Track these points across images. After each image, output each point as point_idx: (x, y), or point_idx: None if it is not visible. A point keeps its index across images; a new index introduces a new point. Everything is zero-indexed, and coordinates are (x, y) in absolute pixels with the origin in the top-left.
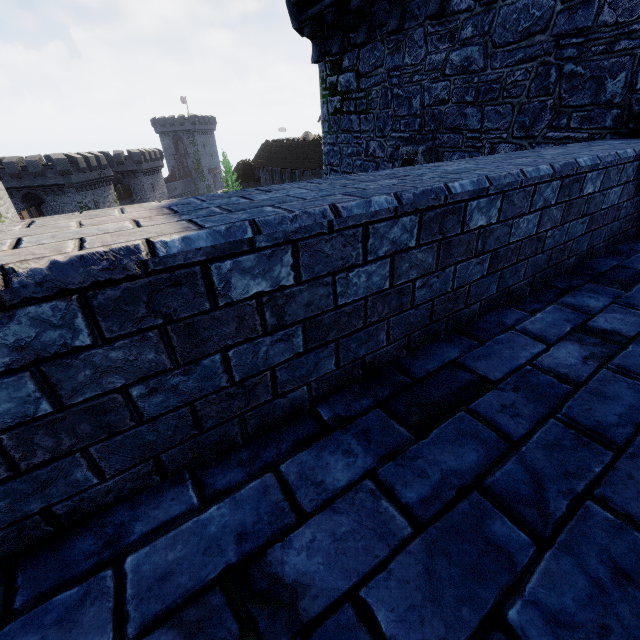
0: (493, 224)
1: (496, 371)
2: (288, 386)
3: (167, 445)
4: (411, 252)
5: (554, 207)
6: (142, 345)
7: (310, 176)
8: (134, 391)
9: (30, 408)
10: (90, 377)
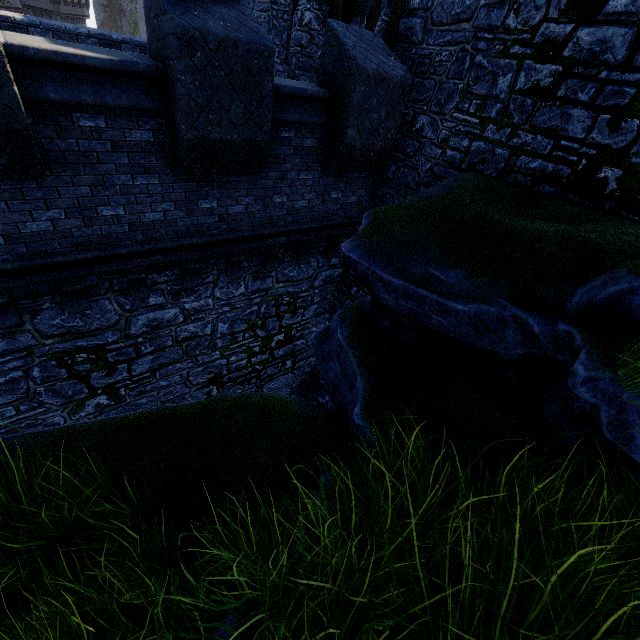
0: None
1: None
2: None
3: None
4: None
5: None
6: None
7: None
8: None
9: None
10: None
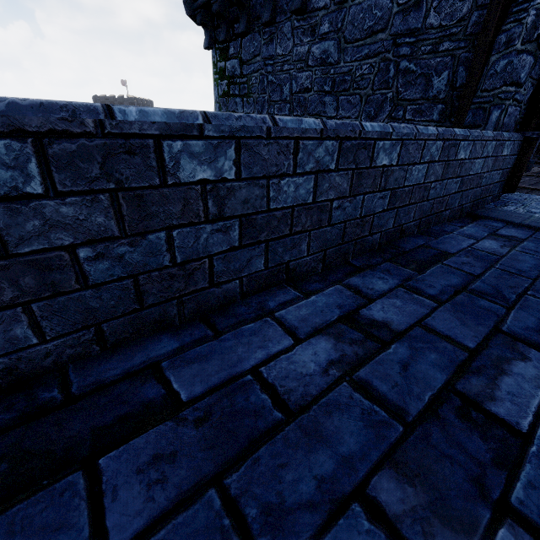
0: (231, 180)
1: (206, 381)
2: None
3: None
4: (39, 202)
5: (336, 173)
6: None
7: None
8: None
9: None
10: None
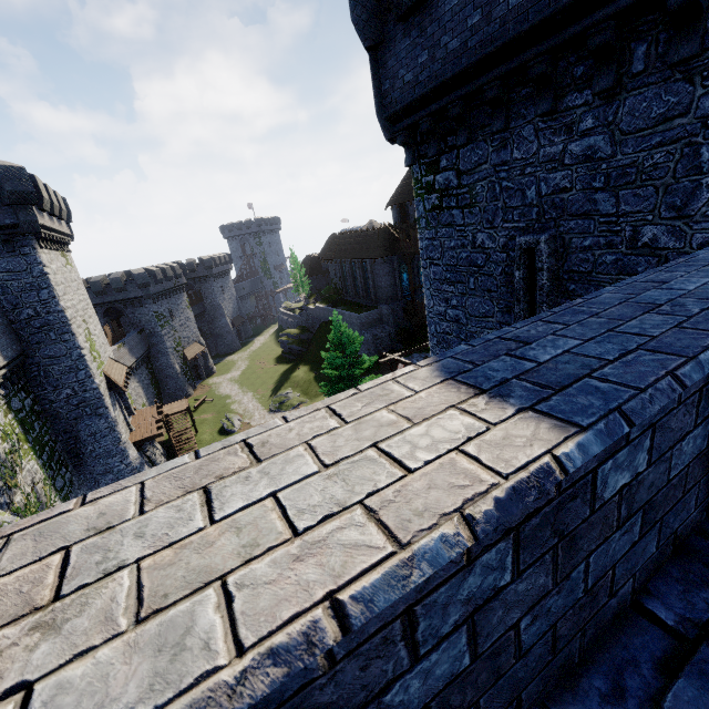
0: None
1: None
2: (620, 582)
3: (528, 679)
4: None
5: None
6: (539, 570)
7: (382, 264)
8: (522, 623)
9: (456, 665)
10: (499, 617)
